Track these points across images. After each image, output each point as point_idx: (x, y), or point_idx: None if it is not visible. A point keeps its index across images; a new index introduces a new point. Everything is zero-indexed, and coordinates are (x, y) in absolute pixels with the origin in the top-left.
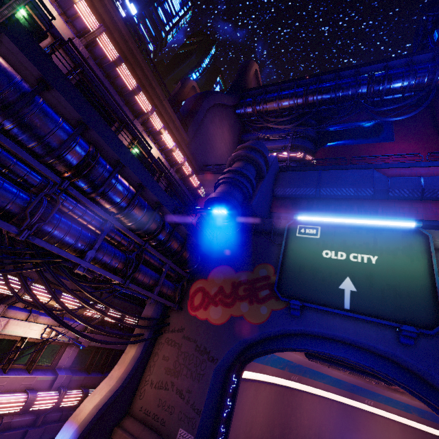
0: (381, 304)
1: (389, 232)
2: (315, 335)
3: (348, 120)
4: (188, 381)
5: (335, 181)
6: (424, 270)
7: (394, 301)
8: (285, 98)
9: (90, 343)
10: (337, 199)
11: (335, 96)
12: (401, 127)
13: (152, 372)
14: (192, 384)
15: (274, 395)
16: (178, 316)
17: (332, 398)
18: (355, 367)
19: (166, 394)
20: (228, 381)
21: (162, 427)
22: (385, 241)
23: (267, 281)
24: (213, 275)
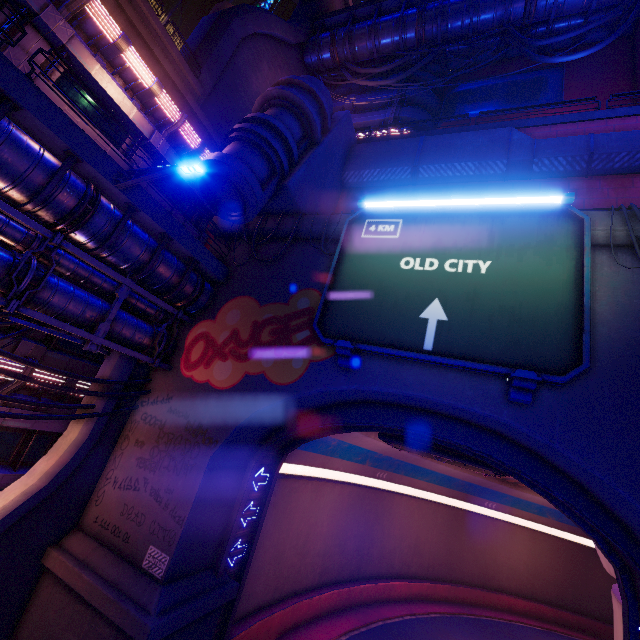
0: (485, 340)
1: (518, 220)
2: (384, 400)
3: (491, 73)
4: (170, 476)
5: (444, 152)
6: (567, 278)
7: (507, 333)
8: (386, 28)
9: (7, 422)
10: (446, 184)
11: (469, 21)
12: (577, 80)
13: (118, 465)
14: (175, 480)
15: (348, 498)
16: (164, 379)
17: (438, 500)
18: (451, 451)
19: (135, 496)
20: (248, 475)
21: (125, 545)
22: (509, 235)
23: (308, 317)
24: (225, 312)
